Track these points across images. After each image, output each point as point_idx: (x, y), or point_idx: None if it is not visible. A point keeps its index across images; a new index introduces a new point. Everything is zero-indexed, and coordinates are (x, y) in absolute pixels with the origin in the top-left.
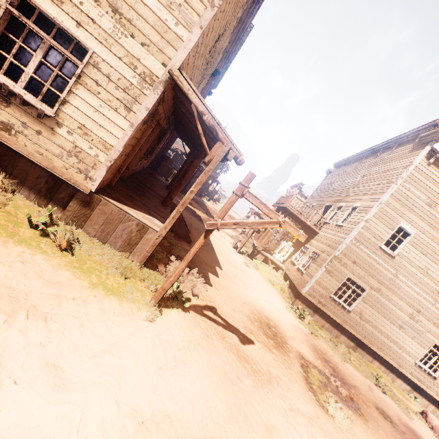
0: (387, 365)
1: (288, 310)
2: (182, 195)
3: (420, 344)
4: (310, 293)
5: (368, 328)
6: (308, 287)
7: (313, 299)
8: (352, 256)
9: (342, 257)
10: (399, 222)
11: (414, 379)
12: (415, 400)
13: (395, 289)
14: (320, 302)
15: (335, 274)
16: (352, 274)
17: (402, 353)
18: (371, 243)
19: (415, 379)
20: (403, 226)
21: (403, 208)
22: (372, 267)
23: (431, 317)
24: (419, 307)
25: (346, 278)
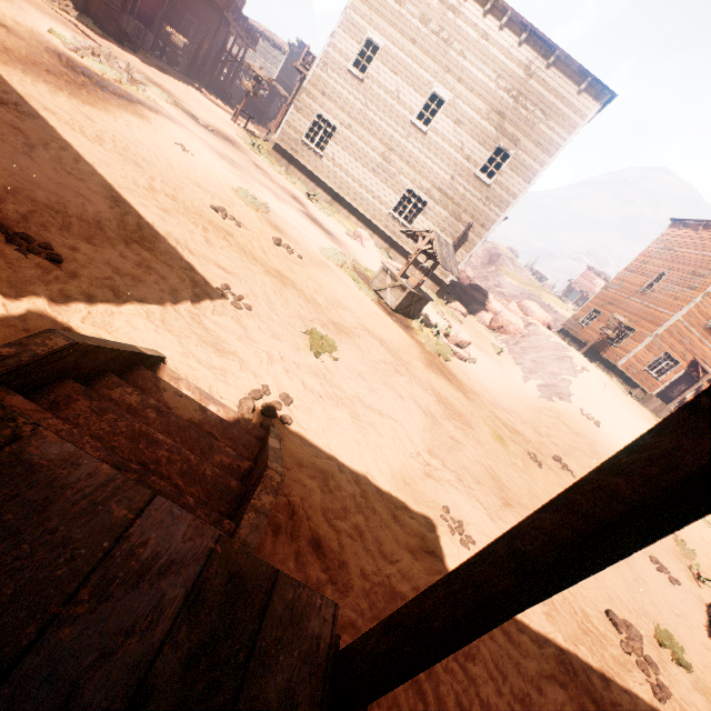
0: (364, 220)
1: (237, 136)
2: (207, 90)
3: (393, 191)
4: (282, 140)
5: (341, 176)
6: (279, 131)
7: (286, 146)
8: (320, 86)
9: (311, 88)
10: (367, 33)
11: (387, 232)
12: (392, 259)
13: (366, 123)
14: (293, 149)
15: (304, 111)
16: (322, 110)
17: (377, 203)
18: (339, 65)
19: (388, 232)
20: (371, 37)
21: (371, 11)
22: (341, 98)
23: (404, 156)
24: (392, 144)
25: (315, 115)
